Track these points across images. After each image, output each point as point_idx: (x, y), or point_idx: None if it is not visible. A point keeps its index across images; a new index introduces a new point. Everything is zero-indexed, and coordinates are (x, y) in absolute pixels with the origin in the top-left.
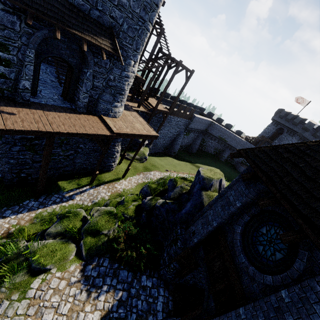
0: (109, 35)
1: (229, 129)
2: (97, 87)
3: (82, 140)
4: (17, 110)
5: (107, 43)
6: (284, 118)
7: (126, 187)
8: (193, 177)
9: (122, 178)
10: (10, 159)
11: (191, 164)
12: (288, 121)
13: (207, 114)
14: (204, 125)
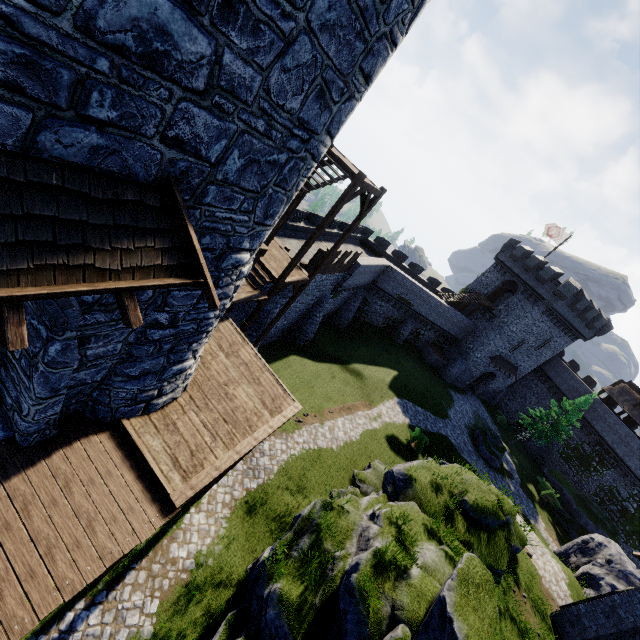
0: (159, 215)
1: (416, 276)
2: (101, 356)
3: None
4: None
5: (147, 256)
6: (520, 261)
7: (204, 539)
8: (388, 516)
9: (190, 505)
10: None
11: (342, 369)
12: (527, 271)
13: (376, 241)
14: (373, 274)
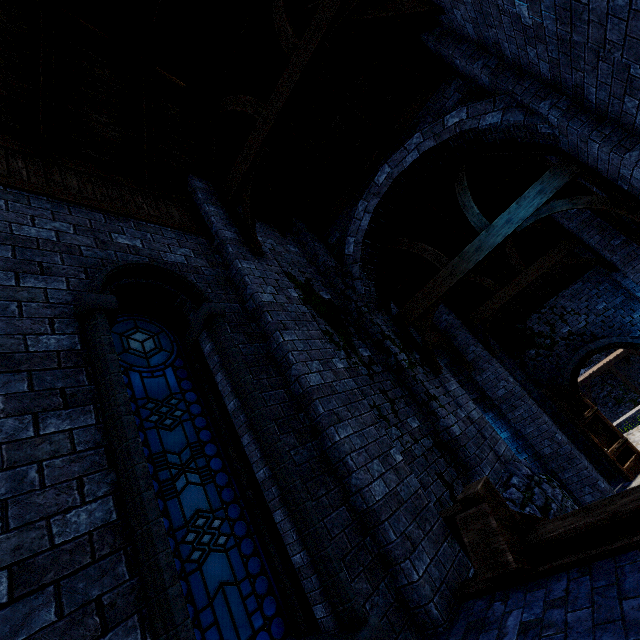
0: None
1: None
2: None
3: (634, 377)
4: (582, 375)
5: None
6: None
7: None
8: None
9: None
10: (618, 415)
11: None
12: None
13: None
14: None
